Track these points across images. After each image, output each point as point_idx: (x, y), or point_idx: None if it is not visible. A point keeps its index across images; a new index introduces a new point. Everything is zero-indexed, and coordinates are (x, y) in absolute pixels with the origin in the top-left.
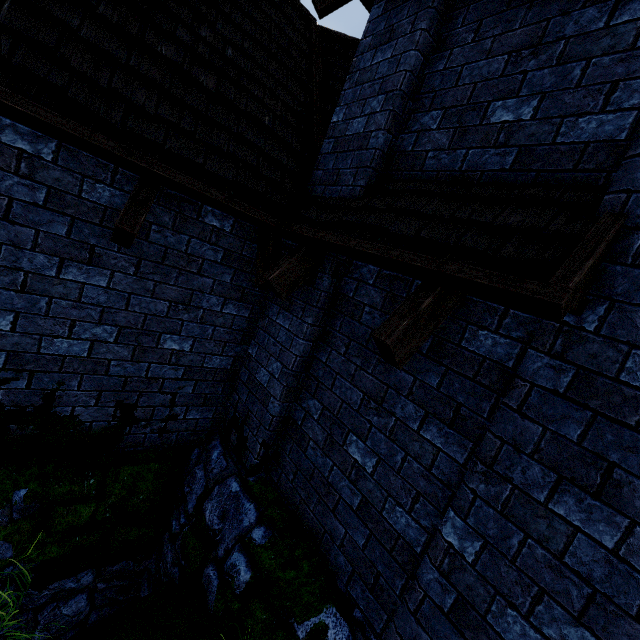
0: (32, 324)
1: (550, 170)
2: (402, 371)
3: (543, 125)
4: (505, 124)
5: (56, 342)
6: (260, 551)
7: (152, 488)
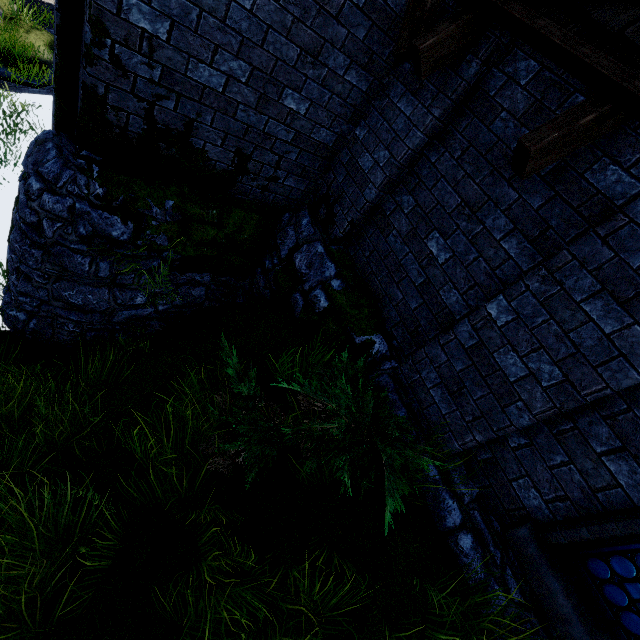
0: (183, 39)
1: None
2: (510, 188)
3: None
4: None
5: (200, 68)
6: (336, 294)
7: (253, 233)
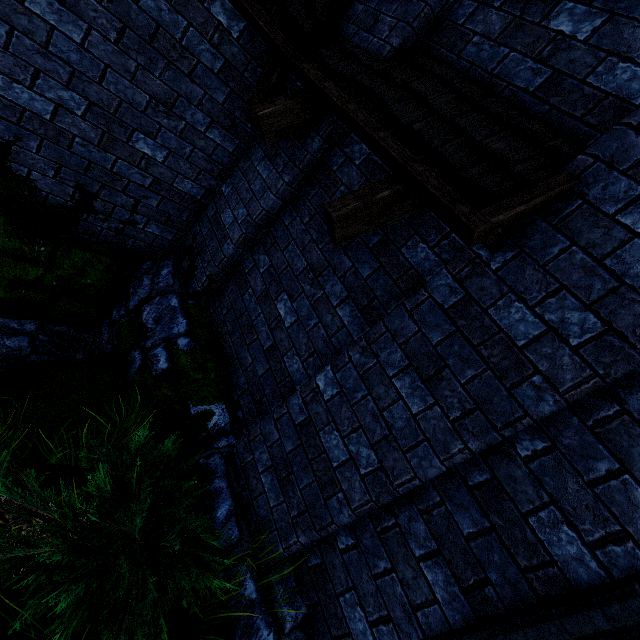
0: None
1: (562, 110)
2: (346, 256)
3: (588, 54)
4: (559, 35)
5: (15, 88)
6: (180, 353)
7: (100, 278)
